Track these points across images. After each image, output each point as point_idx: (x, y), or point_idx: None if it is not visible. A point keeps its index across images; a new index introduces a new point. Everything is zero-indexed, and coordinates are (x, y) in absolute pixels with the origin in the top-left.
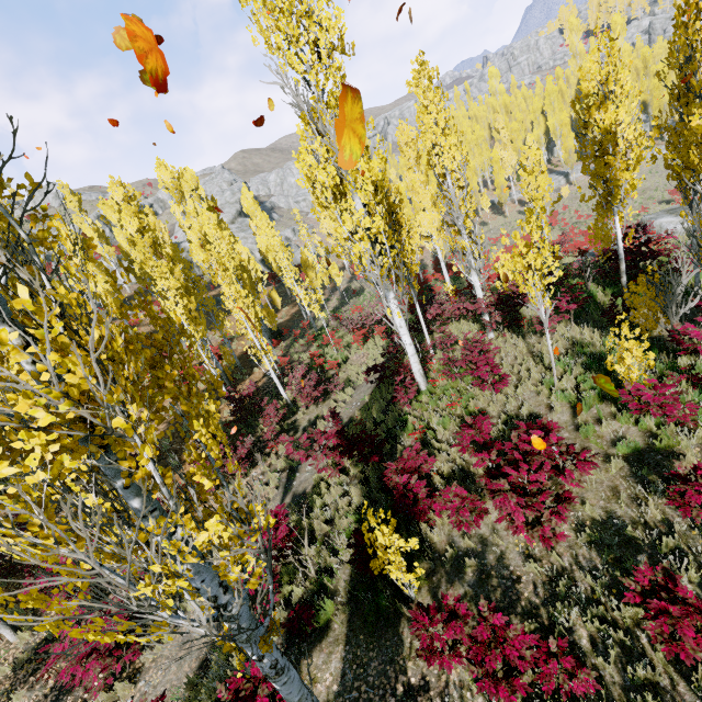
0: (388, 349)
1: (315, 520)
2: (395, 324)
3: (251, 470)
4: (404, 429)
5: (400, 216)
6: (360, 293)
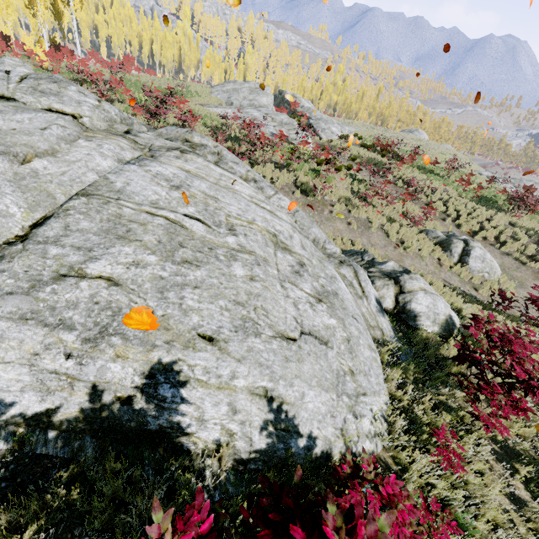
0: None
1: None
2: None
3: None
4: None
5: None
6: None
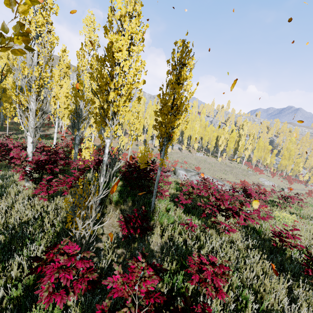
0: None
1: None
2: None
3: None
4: None
5: None
6: (51, 139)
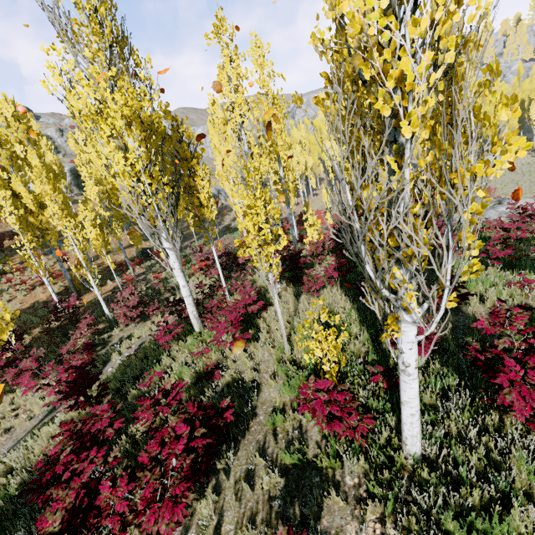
0: (199, 284)
1: (1, 467)
2: (170, 264)
3: (40, 380)
4: (149, 371)
5: (194, 163)
6: (235, 230)
